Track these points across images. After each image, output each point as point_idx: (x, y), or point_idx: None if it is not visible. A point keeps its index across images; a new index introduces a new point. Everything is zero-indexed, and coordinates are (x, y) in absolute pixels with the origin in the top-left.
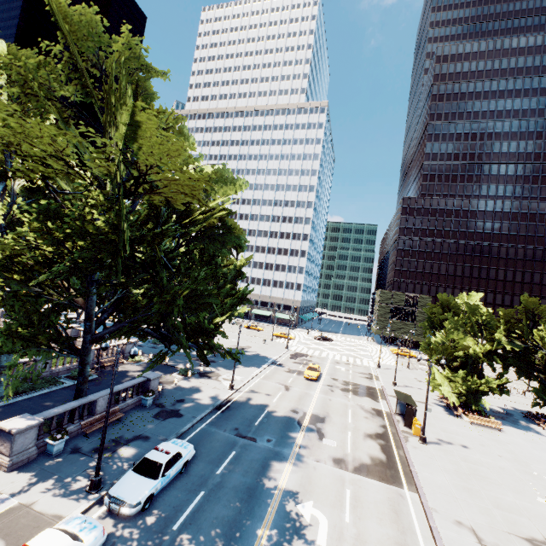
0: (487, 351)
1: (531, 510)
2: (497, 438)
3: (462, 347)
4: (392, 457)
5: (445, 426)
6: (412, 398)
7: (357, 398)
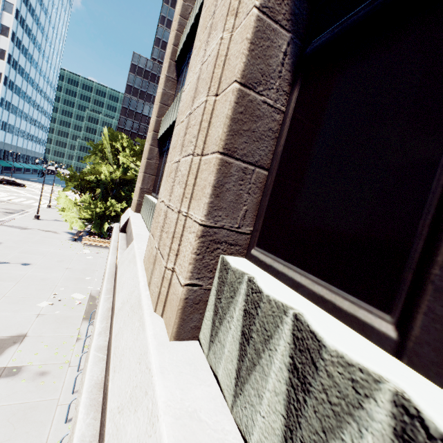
0: (124, 179)
1: None
2: (97, 254)
3: (94, 172)
4: None
5: (39, 248)
6: None
7: None
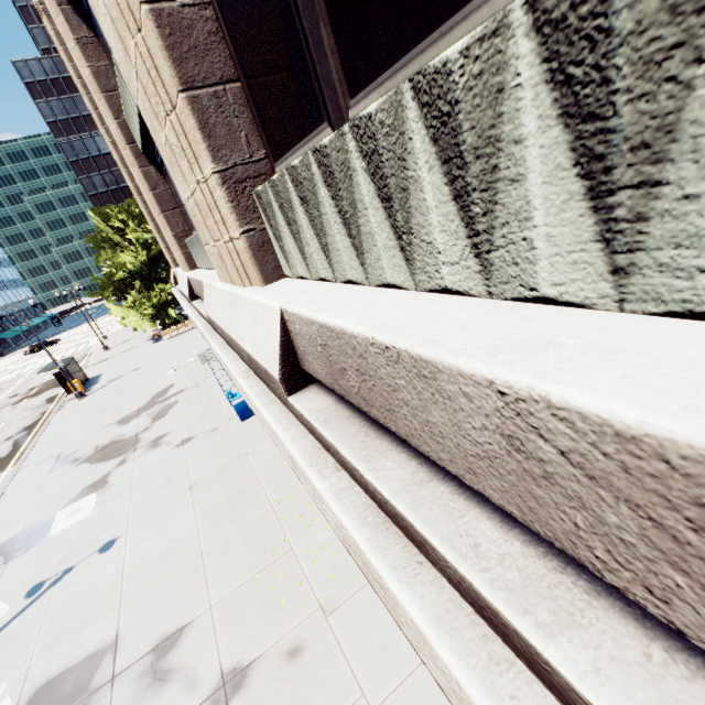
0: (152, 256)
1: (151, 389)
2: (185, 338)
3: (119, 267)
4: (21, 444)
5: (134, 360)
6: (71, 359)
7: (32, 400)
